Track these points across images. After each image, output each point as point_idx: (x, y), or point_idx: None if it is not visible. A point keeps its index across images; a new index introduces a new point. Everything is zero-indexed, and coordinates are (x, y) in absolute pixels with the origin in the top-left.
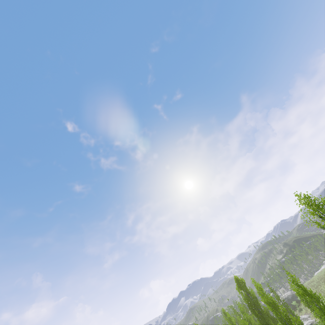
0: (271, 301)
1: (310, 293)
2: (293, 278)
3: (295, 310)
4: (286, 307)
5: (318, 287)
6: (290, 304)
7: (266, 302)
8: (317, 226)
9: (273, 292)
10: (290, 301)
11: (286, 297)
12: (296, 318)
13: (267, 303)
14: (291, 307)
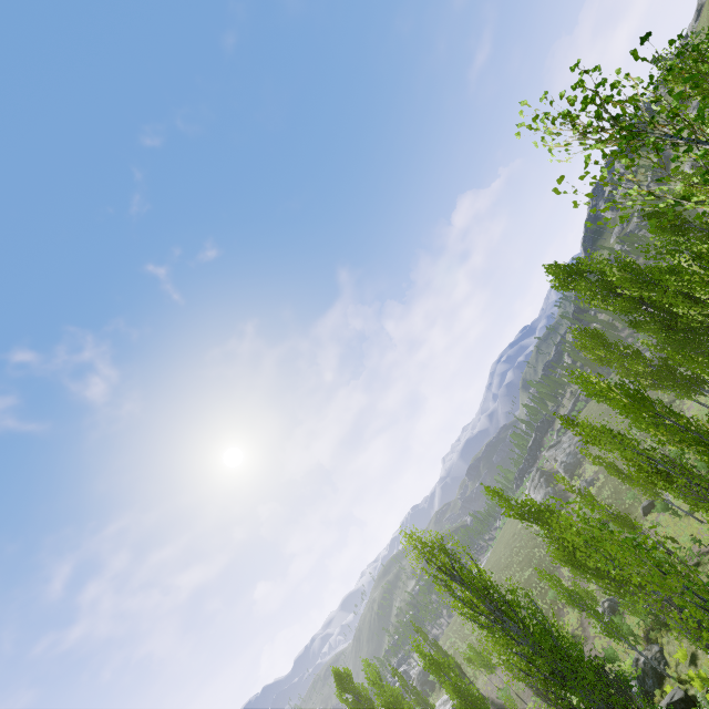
0: (392, 699)
1: (446, 653)
2: (424, 634)
3: (434, 689)
4: (416, 696)
5: (461, 631)
6: (427, 681)
7: (384, 705)
8: (426, 574)
9: (397, 675)
10: (426, 675)
11: (421, 670)
12: (431, 708)
13: (386, 705)
14: (428, 686)
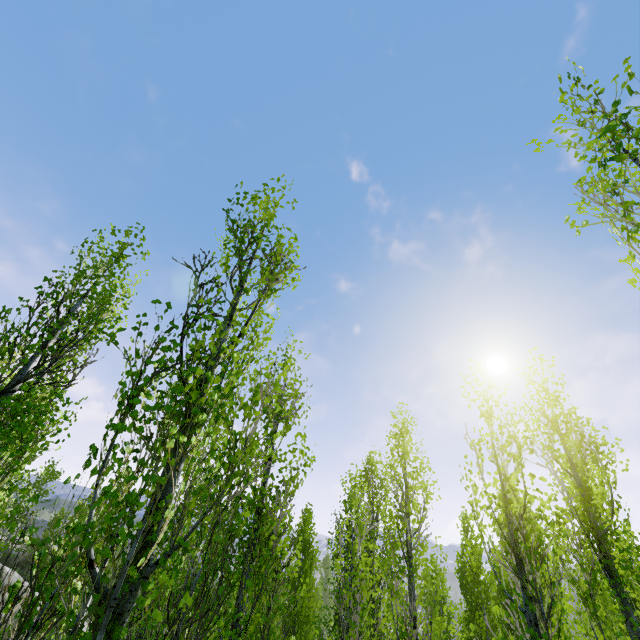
0: None
1: None
2: None
3: None
4: None
5: None
6: None
7: None
8: None
9: None
10: None
11: None
12: None
13: None
14: None
